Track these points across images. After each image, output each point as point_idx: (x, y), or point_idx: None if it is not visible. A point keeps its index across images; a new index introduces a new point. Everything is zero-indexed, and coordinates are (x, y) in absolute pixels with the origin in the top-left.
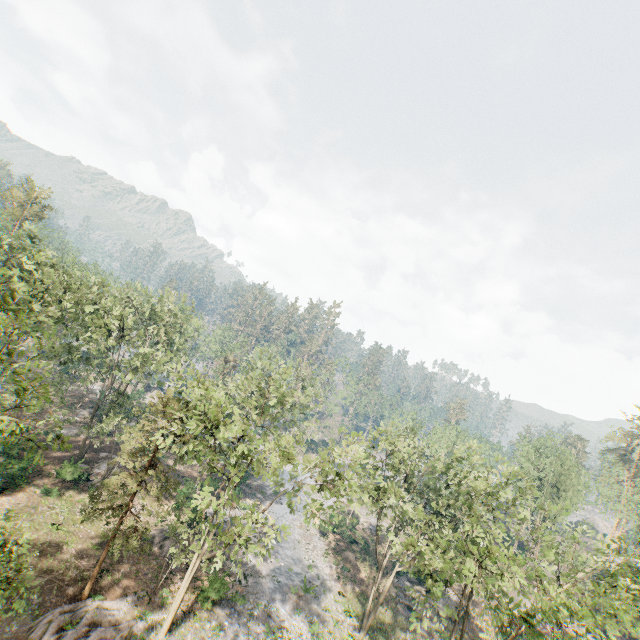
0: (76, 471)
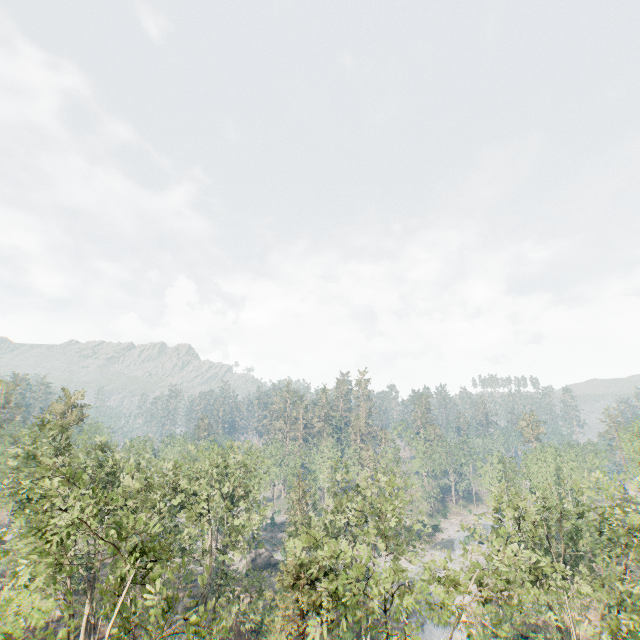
0: None
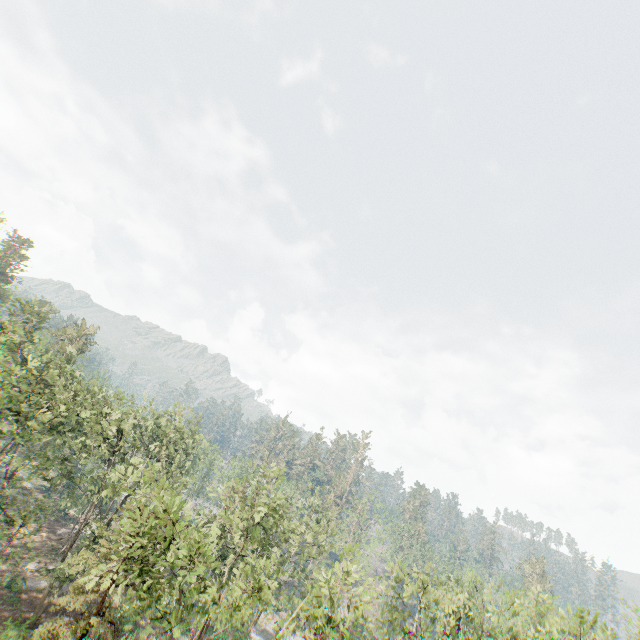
0: (19, 635)
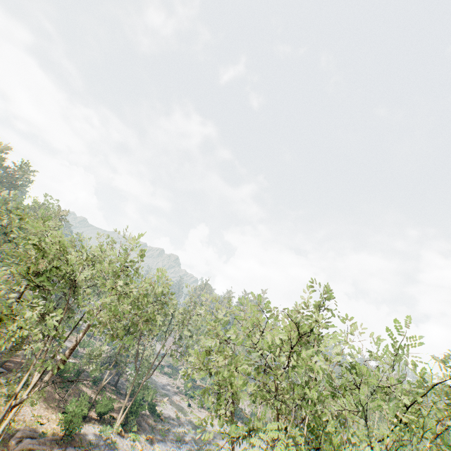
0: None
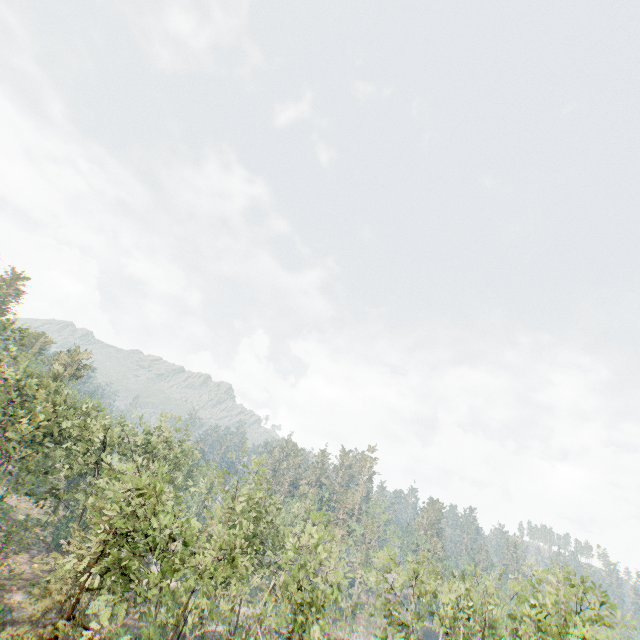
0: None
